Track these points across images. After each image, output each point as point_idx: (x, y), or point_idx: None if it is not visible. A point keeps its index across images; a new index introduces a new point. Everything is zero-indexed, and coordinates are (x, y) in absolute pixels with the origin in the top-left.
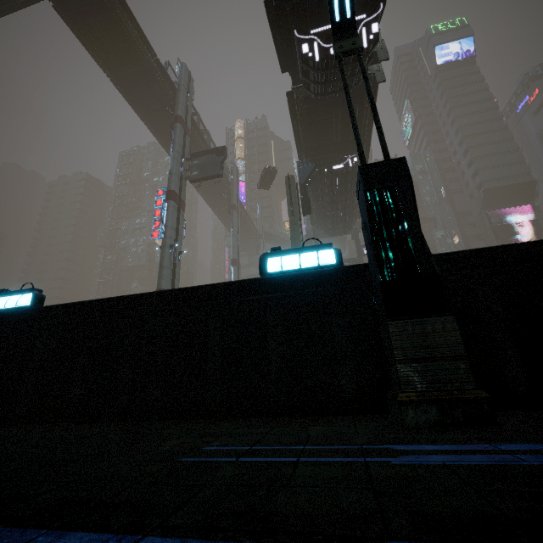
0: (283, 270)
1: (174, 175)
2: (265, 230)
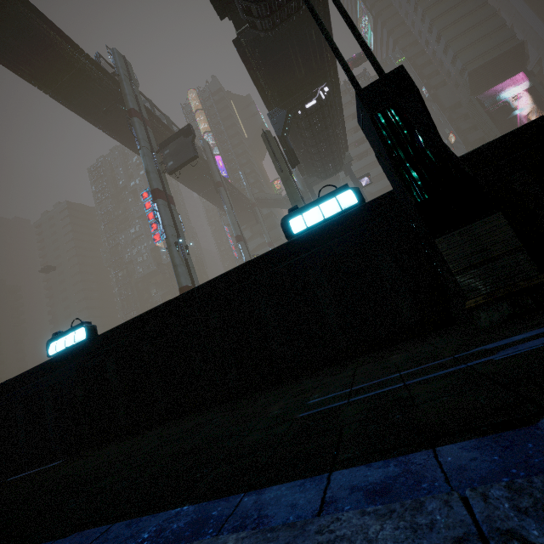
0: (308, 226)
1: (151, 172)
2: (257, 196)
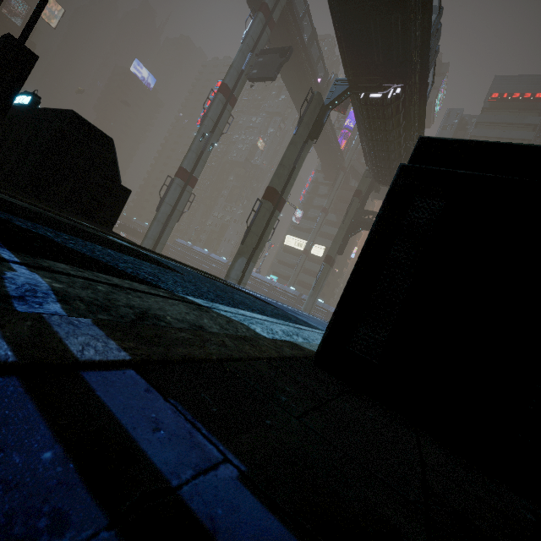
0: (17, 103)
1: (233, 68)
2: (354, 164)
